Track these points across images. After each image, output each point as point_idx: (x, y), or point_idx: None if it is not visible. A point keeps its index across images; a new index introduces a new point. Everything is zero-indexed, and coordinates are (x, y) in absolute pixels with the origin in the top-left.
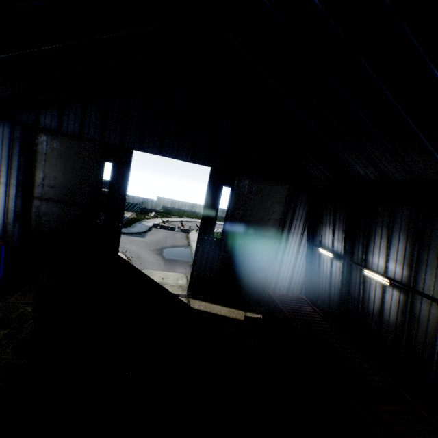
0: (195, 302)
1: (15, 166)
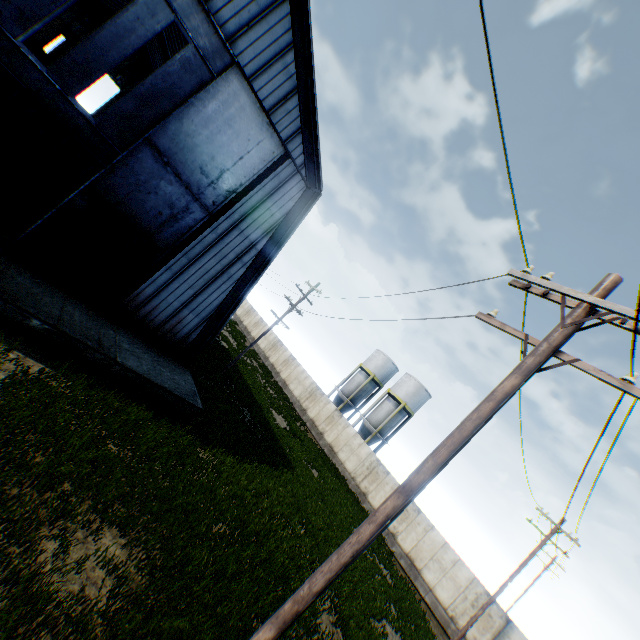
0: None
1: None
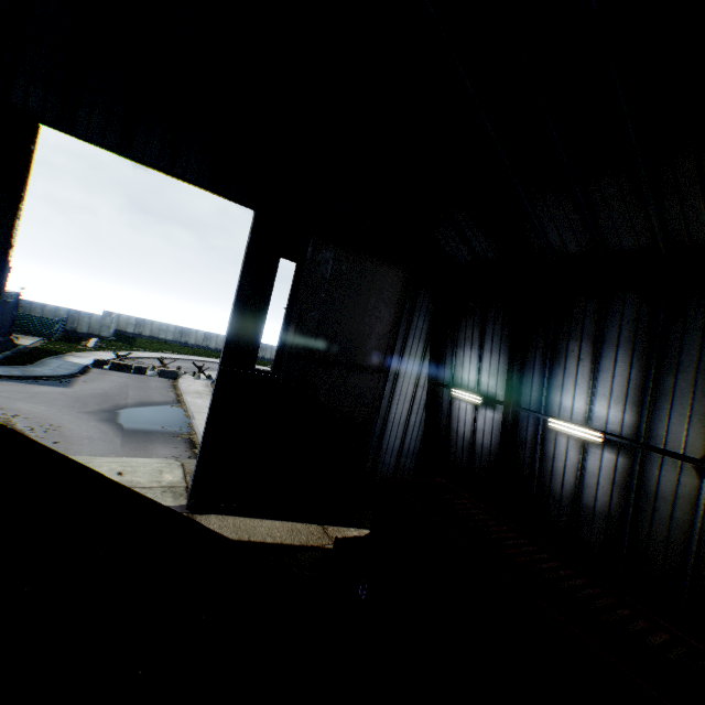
0: (210, 522)
1: None
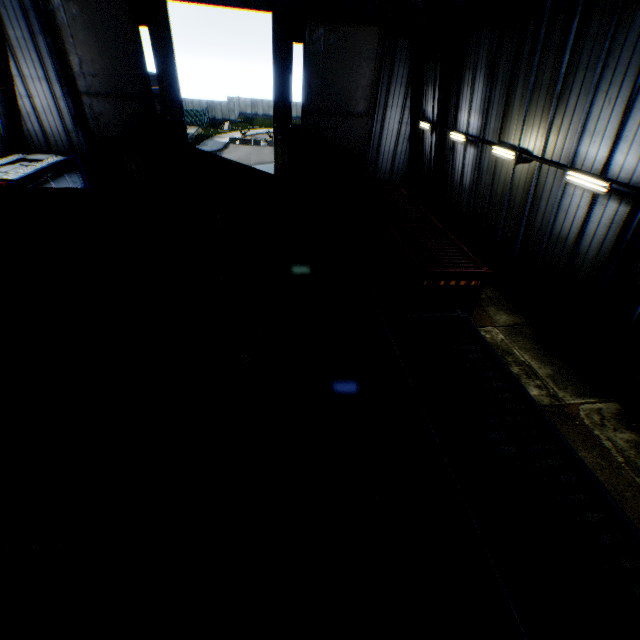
0: None
1: (44, 53)
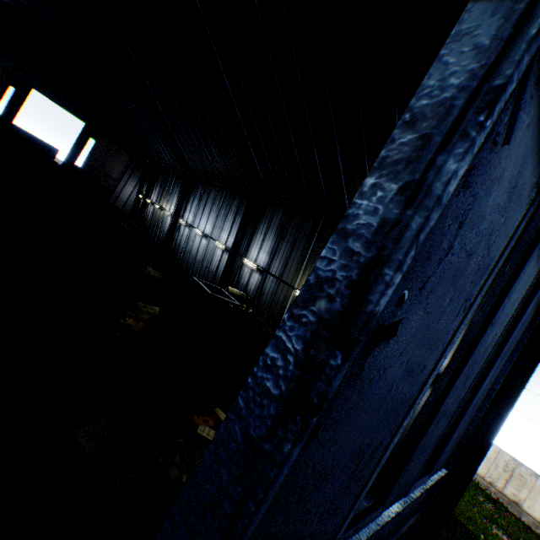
0: None
1: None
